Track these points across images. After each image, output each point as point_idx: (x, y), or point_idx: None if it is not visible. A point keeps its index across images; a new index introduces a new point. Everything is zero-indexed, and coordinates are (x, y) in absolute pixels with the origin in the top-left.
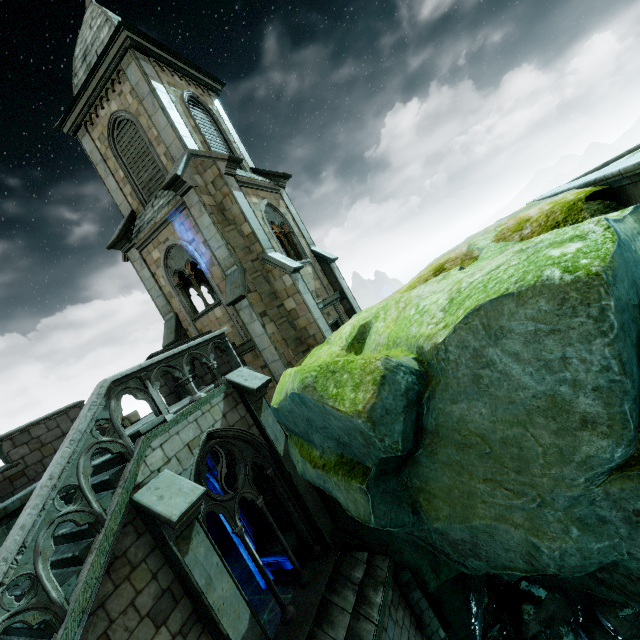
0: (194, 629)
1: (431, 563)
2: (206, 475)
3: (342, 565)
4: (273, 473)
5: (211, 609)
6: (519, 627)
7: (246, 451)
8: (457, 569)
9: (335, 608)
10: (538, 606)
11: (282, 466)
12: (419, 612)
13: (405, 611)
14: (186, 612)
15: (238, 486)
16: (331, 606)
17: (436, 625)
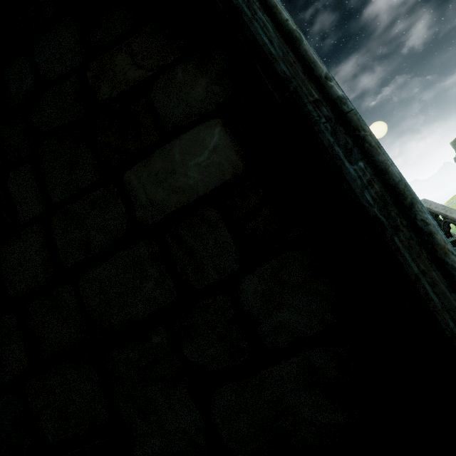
0: None
1: None
2: None
3: None
4: None
5: None
6: None
7: None
8: None
9: None
10: None
11: None
12: None
13: None
14: None
15: None
16: None
17: None
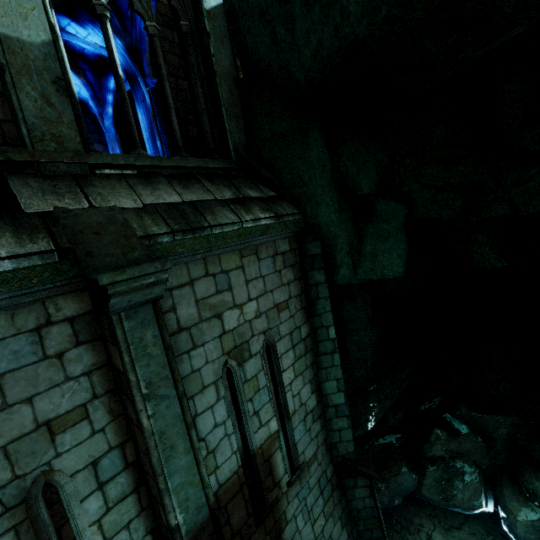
0: None
1: (352, 245)
2: (138, 80)
3: (237, 179)
4: (189, 31)
5: None
6: (421, 444)
7: None
8: (383, 272)
9: (200, 185)
10: (452, 436)
11: (201, 23)
12: (314, 296)
13: (297, 281)
14: None
15: None
16: (196, 182)
17: (329, 321)
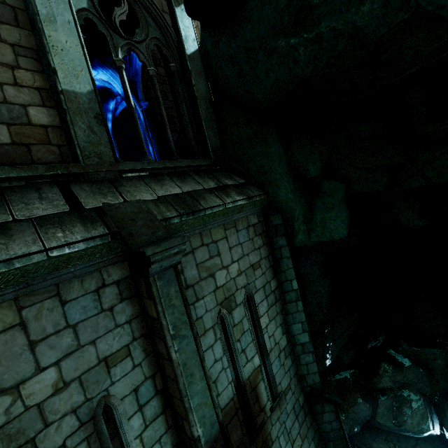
0: (31, 61)
1: (305, 216)
2: (134, 103)
3: (216, 172)
4: (176, 70)
5: (43, 35)
6: (372, 377)
7: (153, 30)
8: (331, 235)
9: (192, 179)
10: (397, 369)
11: (185, 64)
12: (279, 257)
13: (265, 246)
14: (27, 43)
15: (133, 39)
16: (189, 177)
17: (291, 276)
